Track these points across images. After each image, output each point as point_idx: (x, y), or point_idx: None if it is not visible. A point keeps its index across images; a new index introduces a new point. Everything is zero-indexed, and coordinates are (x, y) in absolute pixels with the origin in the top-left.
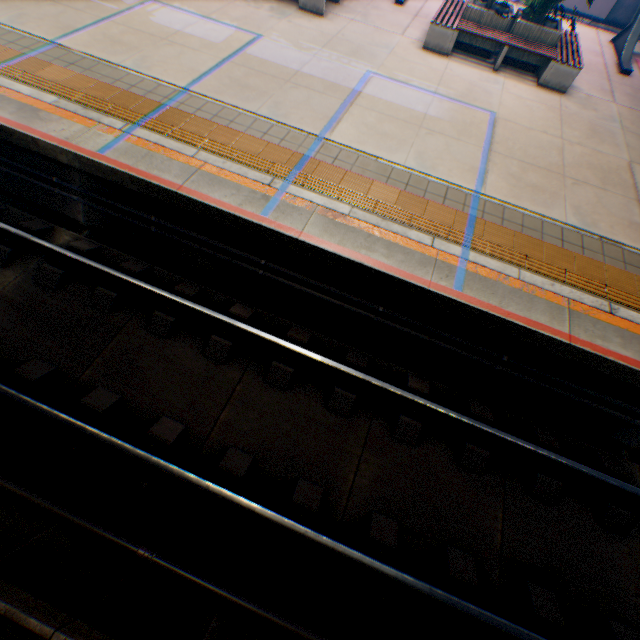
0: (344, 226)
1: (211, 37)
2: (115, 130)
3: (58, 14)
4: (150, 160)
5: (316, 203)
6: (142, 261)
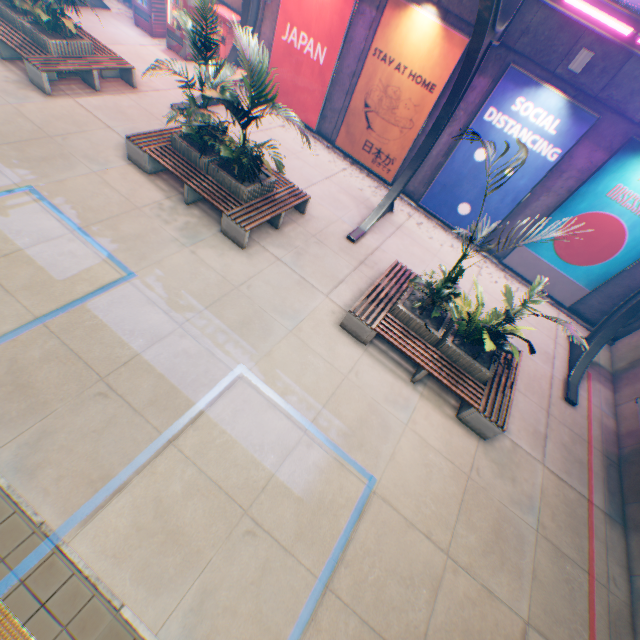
0: None
1: (59, 266)
2: None
3: None
4: None
5: None
6: None
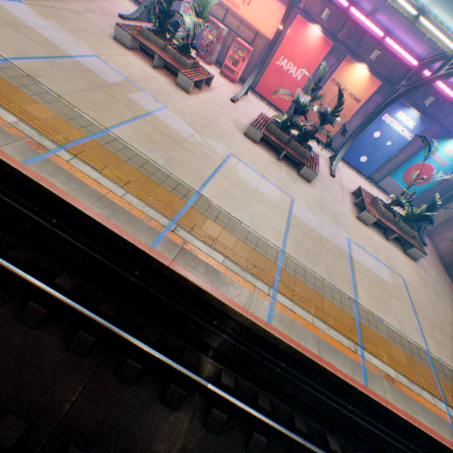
0: (398, 389)
1: (272, 195)
2: (265, 293)
3: (189, 159)
4: (294, 328)
5: (379, 368)
6: (261, 389)
